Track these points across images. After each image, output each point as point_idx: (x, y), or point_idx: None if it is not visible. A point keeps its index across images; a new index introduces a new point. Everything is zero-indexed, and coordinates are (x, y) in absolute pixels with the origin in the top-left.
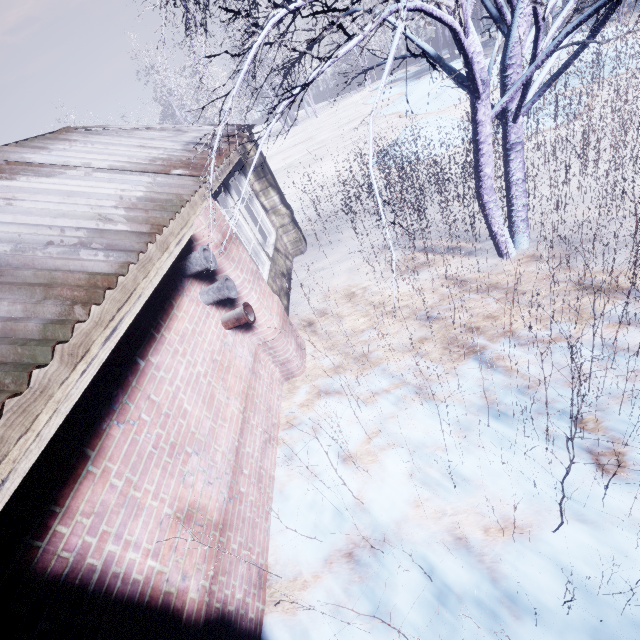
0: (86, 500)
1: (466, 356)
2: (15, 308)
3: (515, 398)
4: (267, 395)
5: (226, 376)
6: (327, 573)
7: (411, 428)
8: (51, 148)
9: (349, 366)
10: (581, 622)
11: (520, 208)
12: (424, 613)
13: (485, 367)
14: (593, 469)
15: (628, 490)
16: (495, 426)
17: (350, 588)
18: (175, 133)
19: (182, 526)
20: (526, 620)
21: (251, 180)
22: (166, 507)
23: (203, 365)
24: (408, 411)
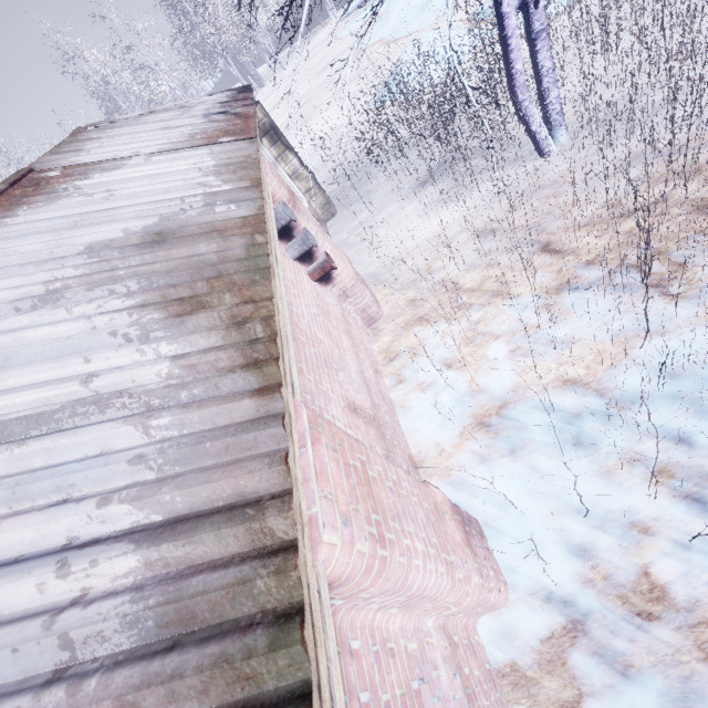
0: (301, 384)
1: (534, 252)
2: (211, 247)
3: (587, 269)
4: (360, 338)
5: (330, 319)
6: (466, 441)
7: (502, 322)
8: (86, 149)
9: (425, 296)
10: (673, 393)
11: (554, 101)
12: (554, 433)
13: (554, 254)
14: (664, 296)
15: (694, 300)
16: (575, 295)
17: (489, 442)
18: (183, 110)
19: (355, 415)
20: (633, 408)
21: (266, 147)
22: (341, 401)
23: (313, 308)
24: (494, 311)
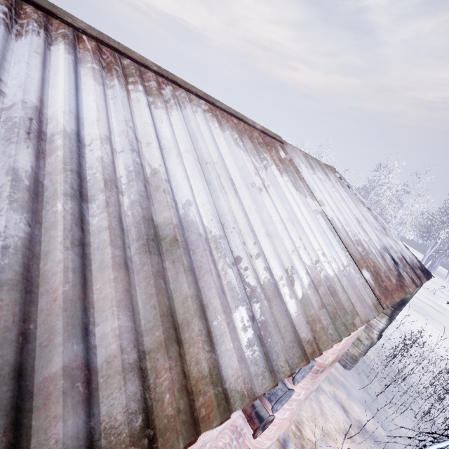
0: None
1: None
2: (111, 342)
3: None
4: None
5: None
6: None
7: None
8: (316, 172)
9: None
10: None
11: None
12: None
13: None
14: None
15: None
16: None
17: None
18: (381, 229)
19: None
20: None
21: None
22: None
23: None
24: None
